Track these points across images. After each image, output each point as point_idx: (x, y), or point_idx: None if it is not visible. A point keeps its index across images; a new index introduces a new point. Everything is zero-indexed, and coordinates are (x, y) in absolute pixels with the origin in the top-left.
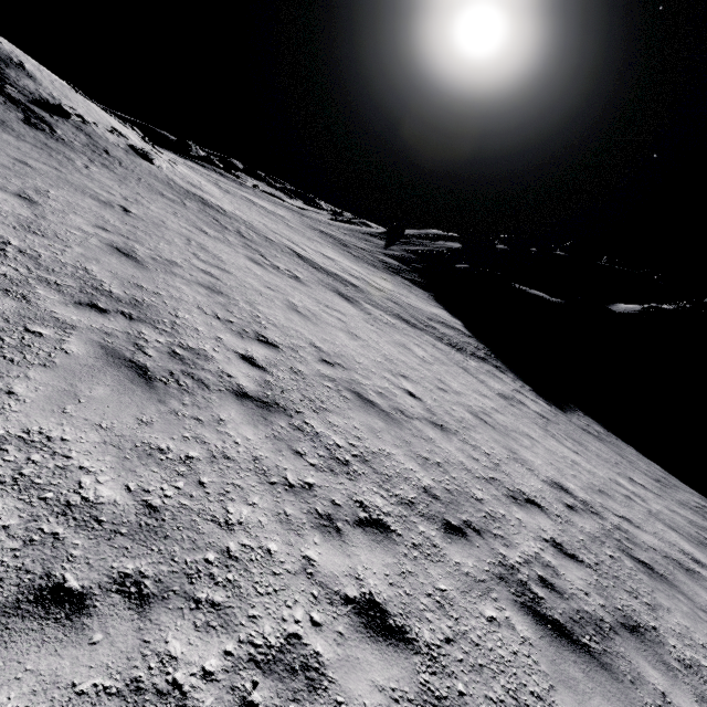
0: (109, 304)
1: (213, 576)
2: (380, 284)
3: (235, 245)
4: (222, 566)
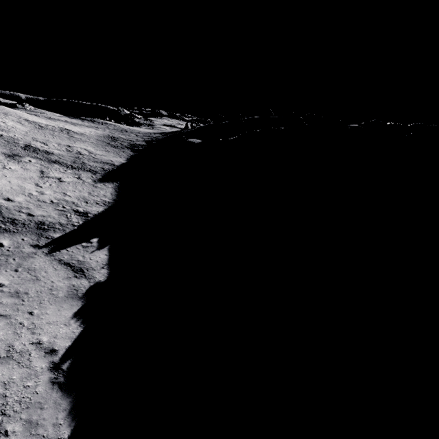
0: None
1: None
2: (94, 153)
3: None
4: None
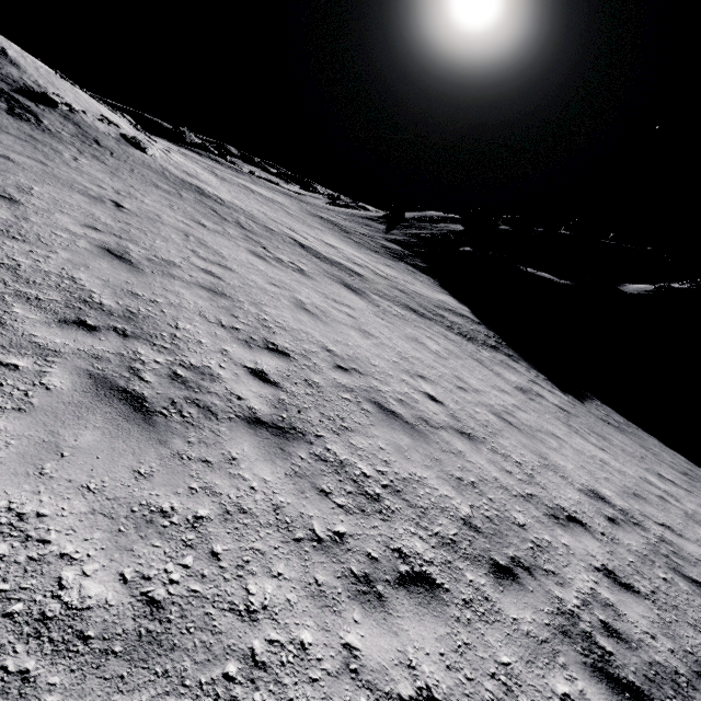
0: (100, 319)
1: (236, 700)
2: (384, 271)
3: (236, 238)
4: (247, 681)
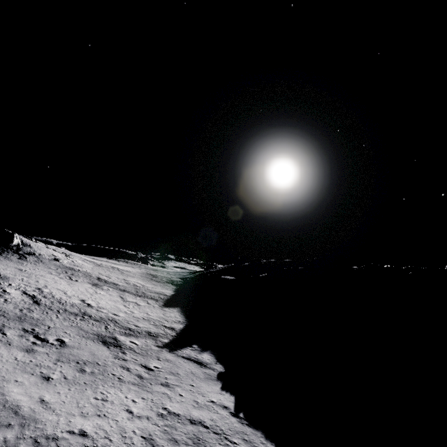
0: None
1: None
2: (146, 285)
3: (60, 275)
4: None
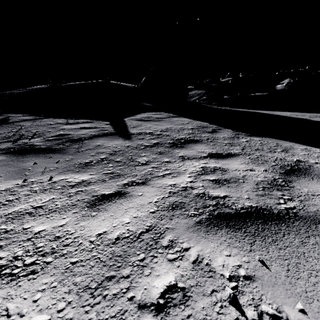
0: None
1: None
2: None
3: None
4: None
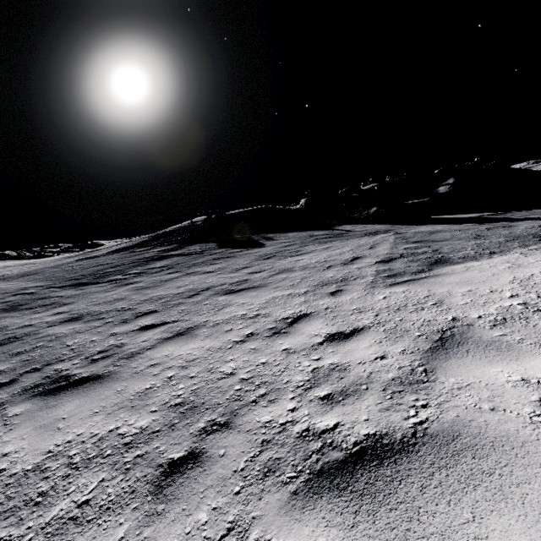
0: None
1: None
2: None
3: None
4: None
